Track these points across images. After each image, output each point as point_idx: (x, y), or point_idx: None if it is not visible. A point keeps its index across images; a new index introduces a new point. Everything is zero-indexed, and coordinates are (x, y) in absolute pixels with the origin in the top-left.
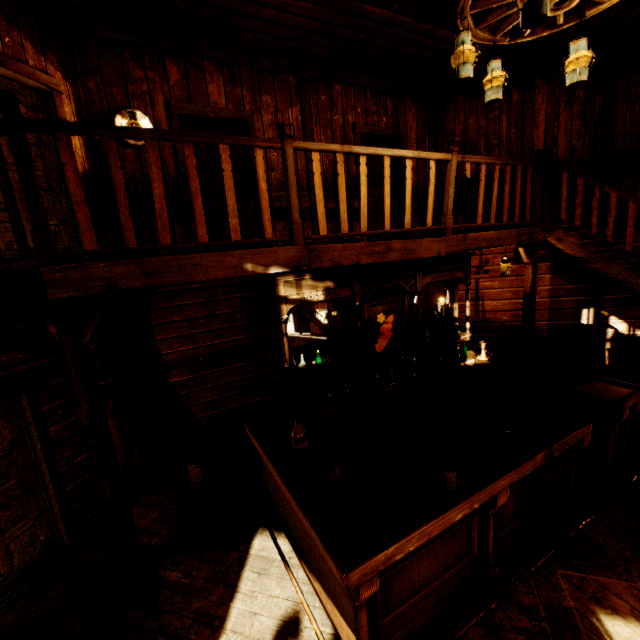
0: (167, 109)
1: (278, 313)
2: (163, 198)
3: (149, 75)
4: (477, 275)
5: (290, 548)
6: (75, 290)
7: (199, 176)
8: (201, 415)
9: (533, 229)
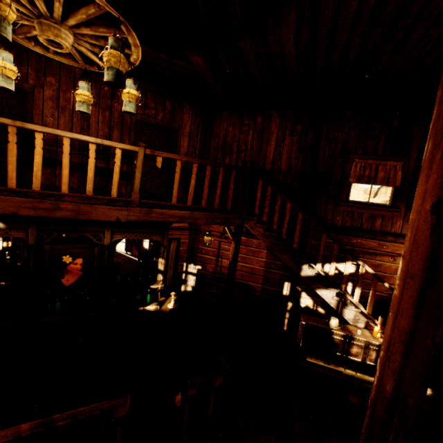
0: None
1: None
2: None
3: None
4: (220, 239)
5: None
6: None
7: None
8: None
9: (230, 216)
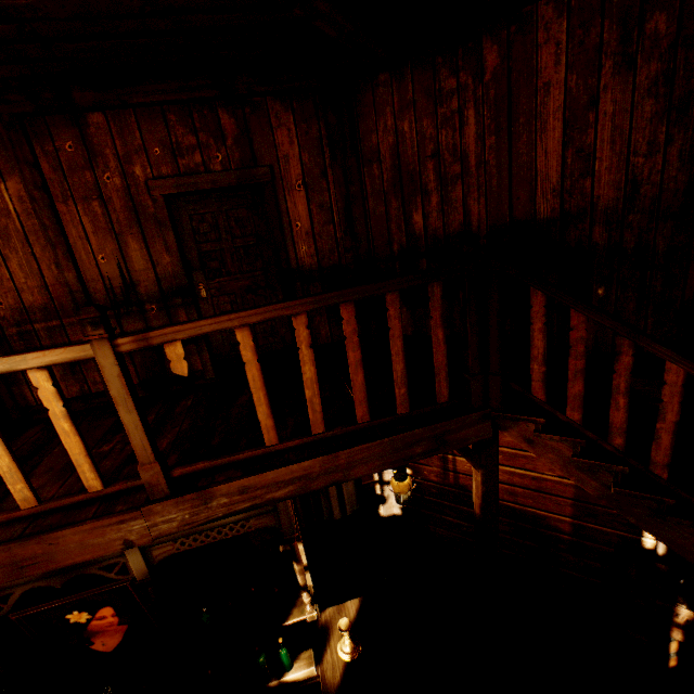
0: None
1: None
2: None
3: None
4: None
5: None
6: None
7: None
8: None
9: (451, 423)
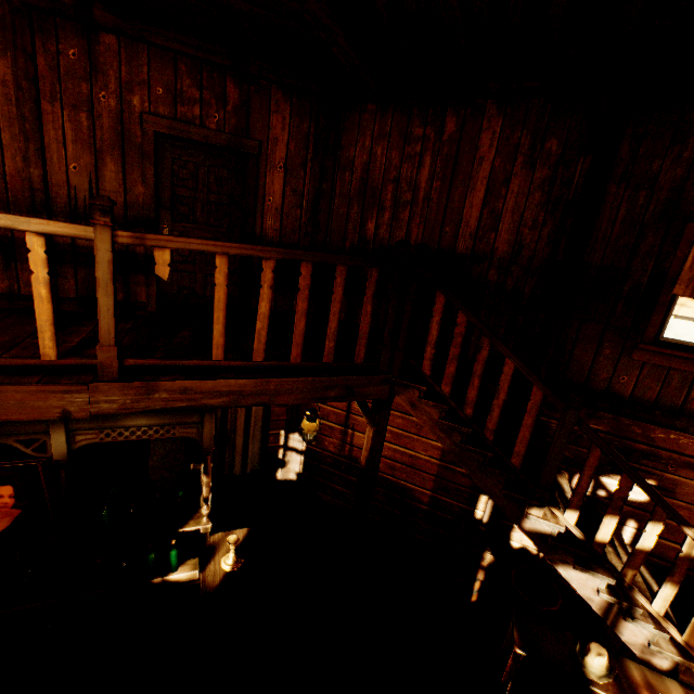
0: None
1: None
2: None
3: None
4: None
5: None
6: None
7: None
8: None
9: (361, 379)
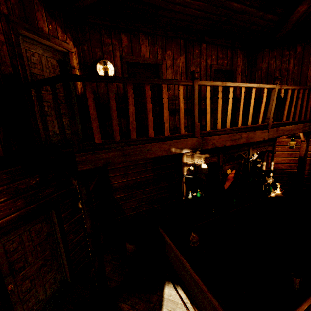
0: (120, 59)
1: (182, 171)
2: (133, 114)
3: (113, 41)
4: None
5: (185, 296)
6: (90, 165)
7: (133, 93)
8: (128, 214)
9: (310, 123)
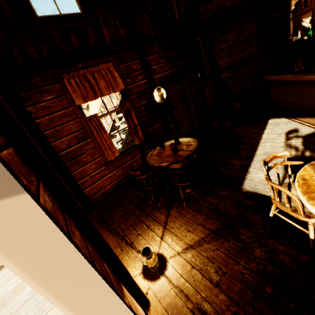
0: None
1: (288, 7)
2: None
3: None
4: None
5: (288, 120)
6: (209, 14)
7: None
8: (234, 92)
9: None
